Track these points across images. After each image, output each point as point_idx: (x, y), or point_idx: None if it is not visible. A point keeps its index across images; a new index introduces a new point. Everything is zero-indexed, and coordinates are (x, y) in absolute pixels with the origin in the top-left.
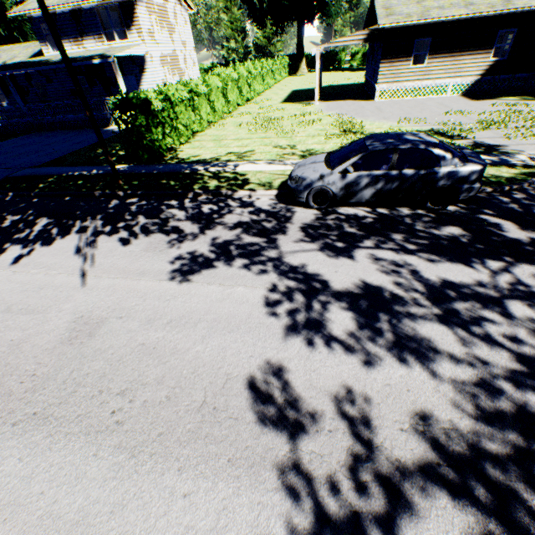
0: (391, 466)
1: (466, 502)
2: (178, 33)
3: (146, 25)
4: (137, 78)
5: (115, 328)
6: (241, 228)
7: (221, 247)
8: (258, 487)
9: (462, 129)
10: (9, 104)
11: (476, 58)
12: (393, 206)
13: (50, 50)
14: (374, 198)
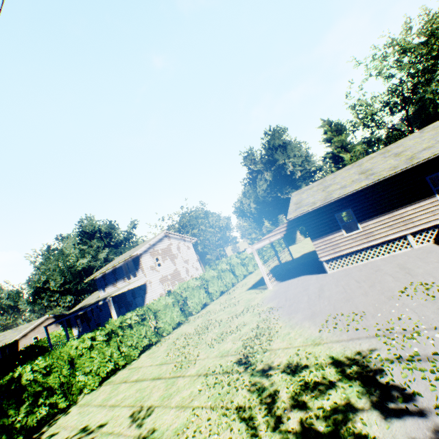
0: None
1: None
2: (181, 257)
3: (149, 264)
4: (143, 298)
5: None
6: None
7: None
8: None
9: (416, 353)
10: (83, 328)
11: (418, 205)
12: None
13: (103, 292)
14: None
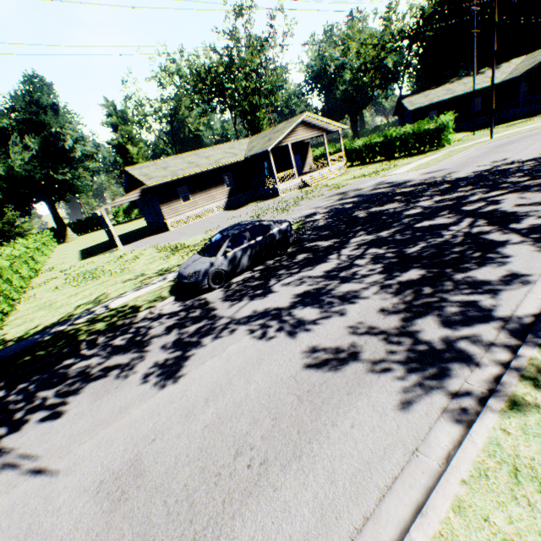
0: (396, 329)
1: (423, 315)
2: None
3: None
4: None
5: (161, 447)
6: (176, 328)
7: (178, 345)
8: (372, 385)
9: None
10: None
11: (219, 190)
12: (261, 263)
13: None
14: (250, 262)
